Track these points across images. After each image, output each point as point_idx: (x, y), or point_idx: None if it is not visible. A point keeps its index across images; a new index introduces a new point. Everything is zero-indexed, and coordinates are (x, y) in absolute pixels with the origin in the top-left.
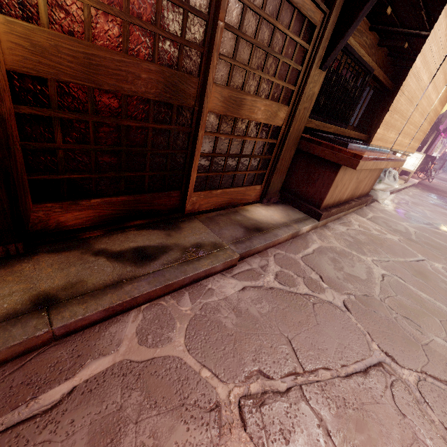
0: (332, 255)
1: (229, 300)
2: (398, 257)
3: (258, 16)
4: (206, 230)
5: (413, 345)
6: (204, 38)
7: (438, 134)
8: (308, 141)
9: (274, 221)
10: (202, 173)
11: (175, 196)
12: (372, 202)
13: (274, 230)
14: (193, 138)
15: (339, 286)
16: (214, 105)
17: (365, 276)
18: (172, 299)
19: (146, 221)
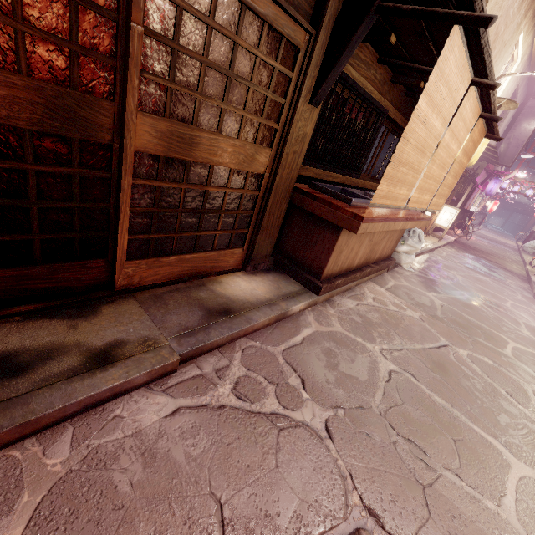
0: (327, 345)
1: (142, 436)
2: (415, 343)
3: (206, 25)
4: (142, 316)
5: (412, 489)
6: (115, 45)
7: (476, 186)
8: (302, 194)
9: (254, 297)
10: (138, 235)
11: (97, 267)
12: (396, 266)
13: (250, 311)
14: (117, 187)
15: (325, 395)
16: (145, 142)
17: (366, 376)
18: (37, 443)
19: (40, 305)
